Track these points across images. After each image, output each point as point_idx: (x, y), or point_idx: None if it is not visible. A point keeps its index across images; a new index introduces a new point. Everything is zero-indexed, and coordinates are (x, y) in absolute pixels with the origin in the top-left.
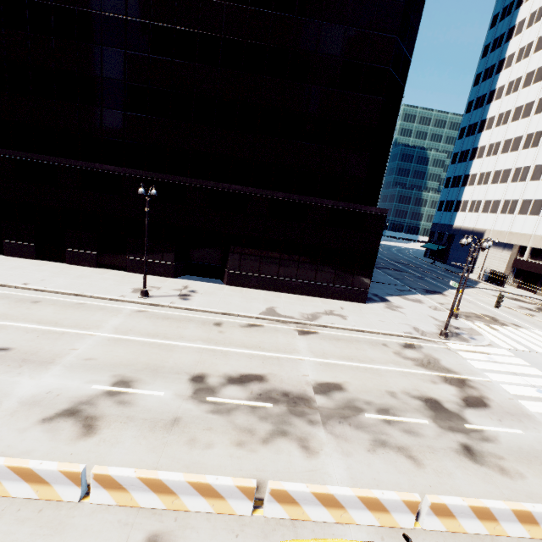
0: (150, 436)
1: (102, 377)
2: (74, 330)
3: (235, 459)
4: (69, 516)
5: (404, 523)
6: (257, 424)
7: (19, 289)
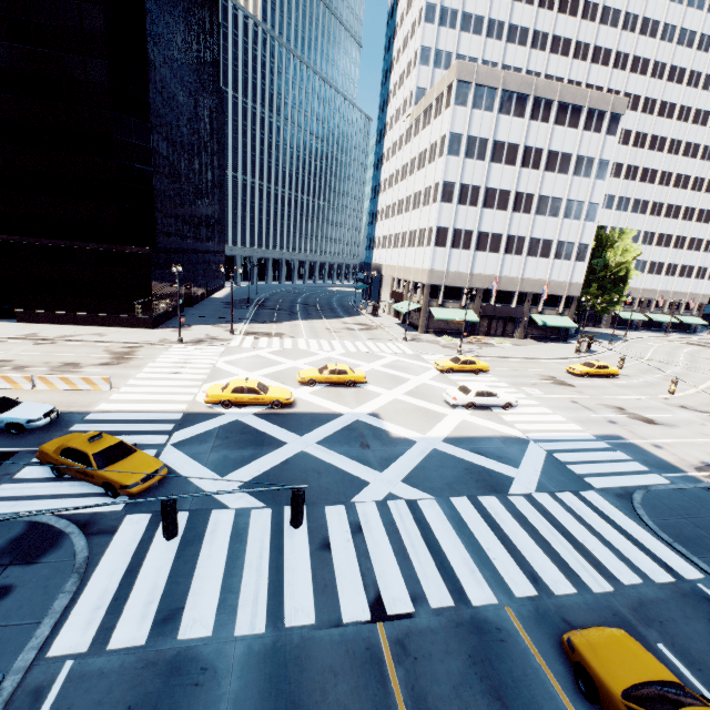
0: None
1: None
2: None
3: None
4: None
5: None
6: None
7: None
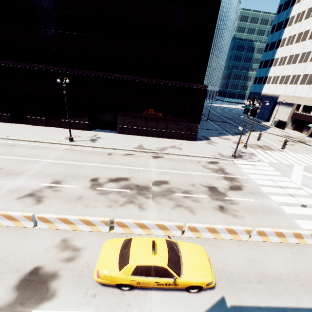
0: (67, 204)
1: (46, 180)
2: (33, 159)
3: (106, 212)
4: (29, 232)
5: (176, 234)
6: (120, 198)
7: (4, 139)
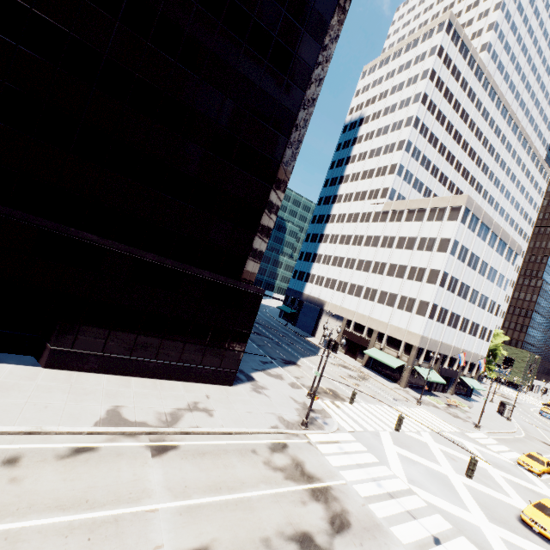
0: None
1: None
2: None
3: None
4: None
5: None
6: None
7: None
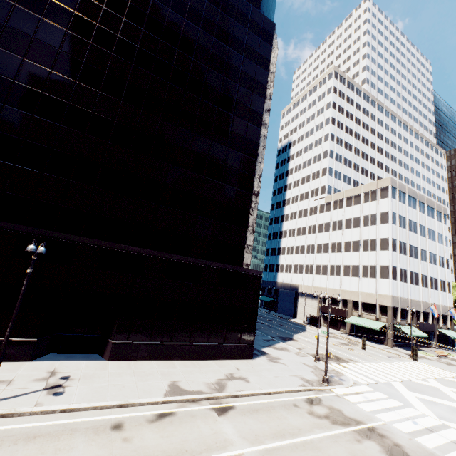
0: None
1: None
2: None
3: None
4: None
5: None
6: None
7: None
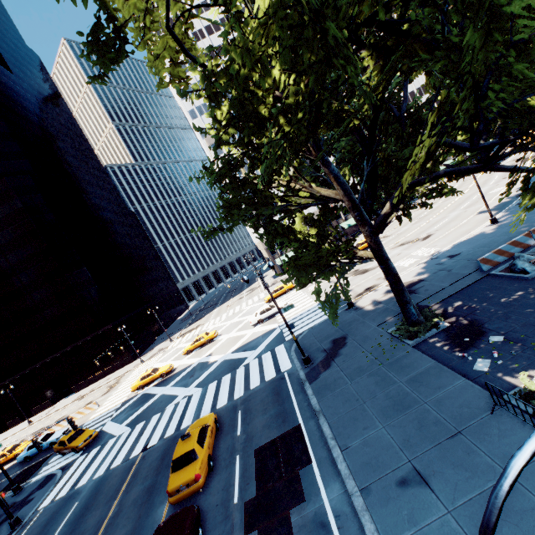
0: None
1: None
2: None
3: None
4: None
5: None
6: None
7: None
